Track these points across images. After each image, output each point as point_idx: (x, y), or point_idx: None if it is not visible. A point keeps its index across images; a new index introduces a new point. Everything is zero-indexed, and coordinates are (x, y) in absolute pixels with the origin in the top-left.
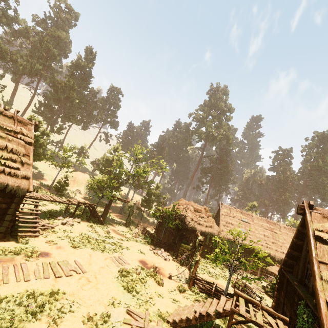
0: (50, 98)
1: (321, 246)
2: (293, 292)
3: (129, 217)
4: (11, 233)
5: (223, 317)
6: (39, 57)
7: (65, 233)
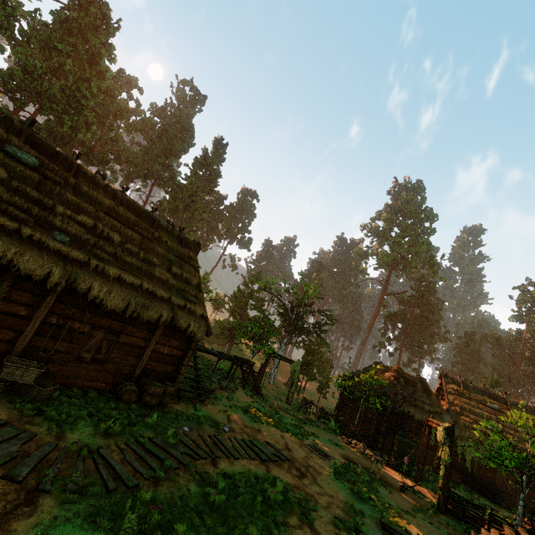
0: (165, 207)
1: None
2: None
3: (293, 388)
4: (177, 393)
5: None
6: (157, 155)
7: (230, 402)
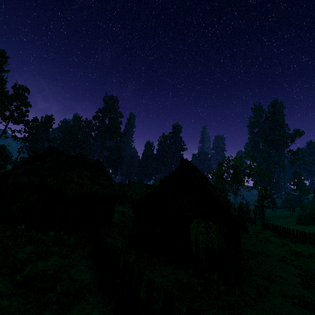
0: None
1: None
2: None
3: None
4: None
5: None
6: None
7: None
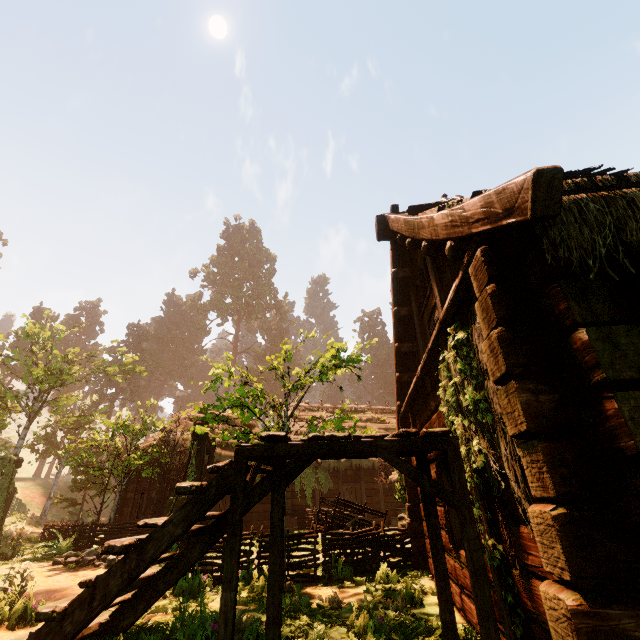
0: None
1: (427, 212)
2: (425, 407)
3: None
4: None
5: (210, 503)
6: None
7: None
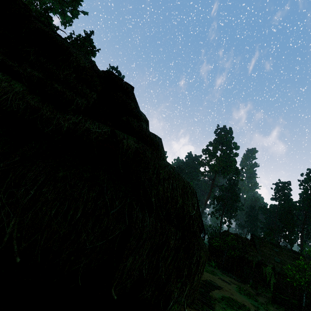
0: None
1: None
2: None
3: None
4: None
5: None
6: None
7: None
